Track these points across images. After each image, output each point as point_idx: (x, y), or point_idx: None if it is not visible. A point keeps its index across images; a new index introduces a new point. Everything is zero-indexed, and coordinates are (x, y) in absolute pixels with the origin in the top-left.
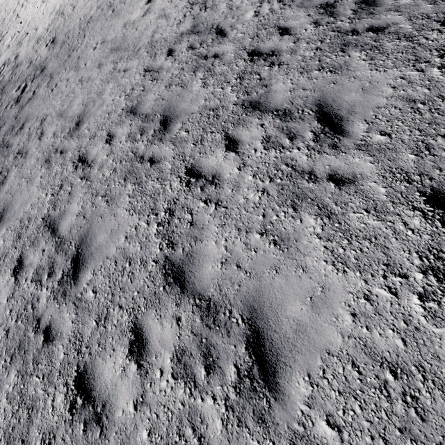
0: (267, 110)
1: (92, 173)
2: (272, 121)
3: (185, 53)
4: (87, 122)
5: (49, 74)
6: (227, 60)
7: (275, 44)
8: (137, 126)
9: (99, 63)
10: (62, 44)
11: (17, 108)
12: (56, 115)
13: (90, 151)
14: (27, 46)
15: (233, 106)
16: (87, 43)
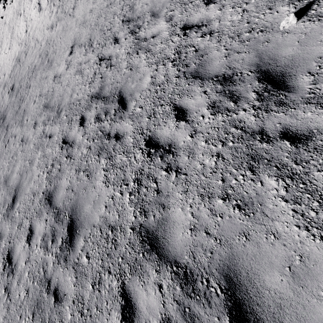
0: (165, 257)
1: (12, 286)
2: (172, 285)
3: (93, 126)
4: (19, 200)
5: (6, 126)
6: (126, 146)
7: (171, 134)
8: (50, 226)
9: (35, 122)
10: (17, 92)
11: None
12: (3, 181)
13: (15, 247)
14: None
15: (131, 230)
16: (31, 95)
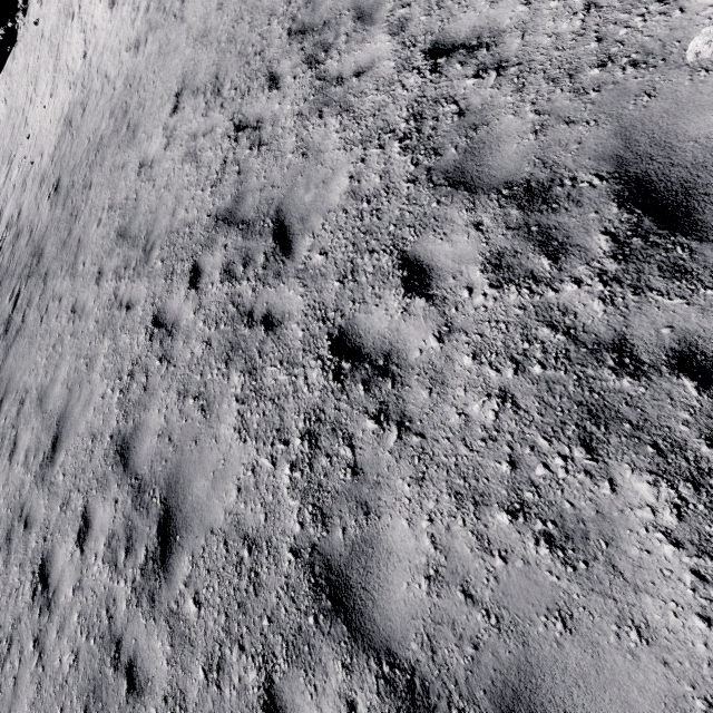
0: (365, 636)
1: (48, 639)
2: (378, 708)
3: (218, 290)
4: (66, 446)
5: (43, 274)
6: (288, 347)
7: (392, 328)
8: (123, 516)
9: (99, 269)
10: (66, 198)
11: (2, 350)
12: (35, 400)
13: (55, 552)
14: (30, 192)
15: (291, 557)
16: (92, 205)
